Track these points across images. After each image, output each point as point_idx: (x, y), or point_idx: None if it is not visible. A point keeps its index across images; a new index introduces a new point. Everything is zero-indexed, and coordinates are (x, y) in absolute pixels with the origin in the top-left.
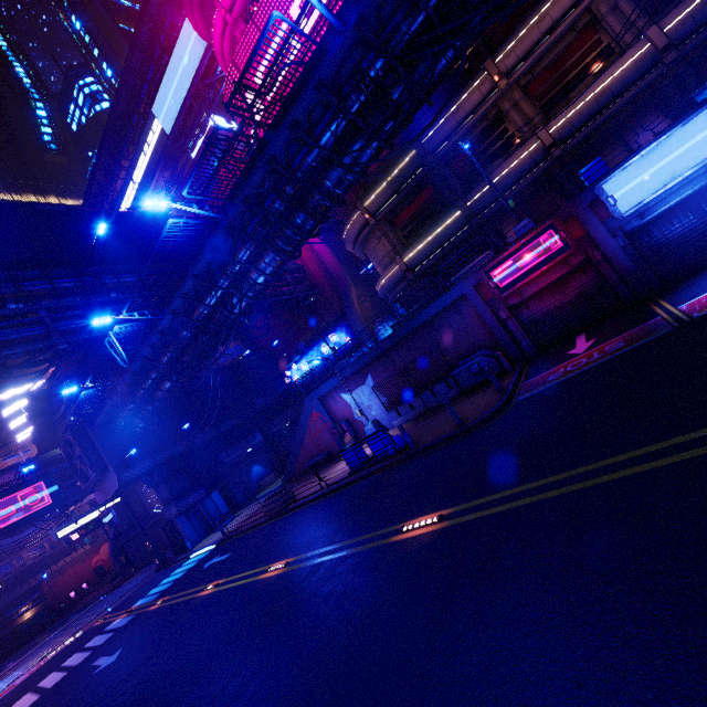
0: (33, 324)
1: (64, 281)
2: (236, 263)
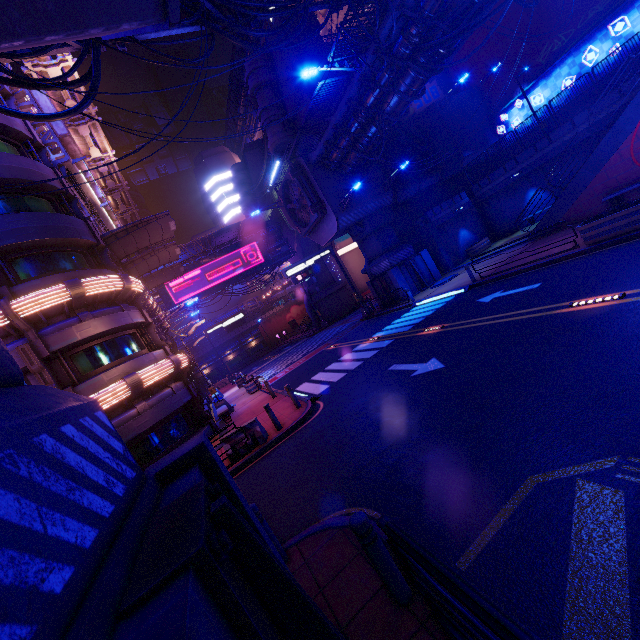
0: None
1: None
2: None
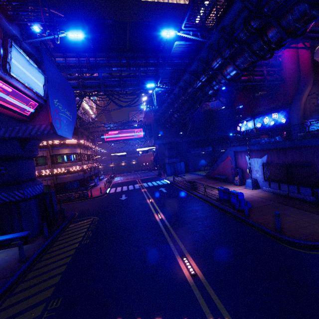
0: (137, 77)
1: (151, 59)
2: (210, 69)
